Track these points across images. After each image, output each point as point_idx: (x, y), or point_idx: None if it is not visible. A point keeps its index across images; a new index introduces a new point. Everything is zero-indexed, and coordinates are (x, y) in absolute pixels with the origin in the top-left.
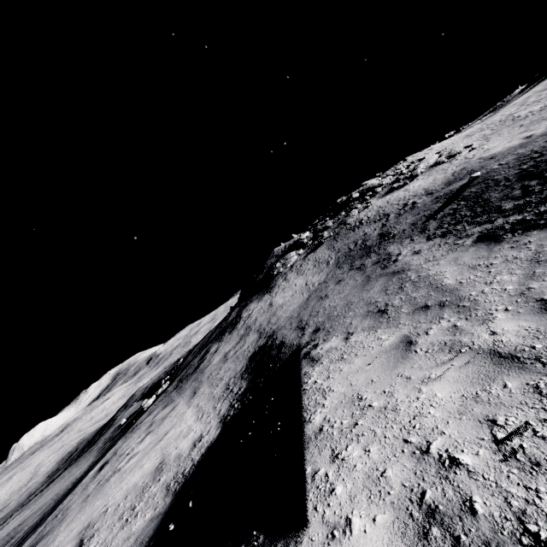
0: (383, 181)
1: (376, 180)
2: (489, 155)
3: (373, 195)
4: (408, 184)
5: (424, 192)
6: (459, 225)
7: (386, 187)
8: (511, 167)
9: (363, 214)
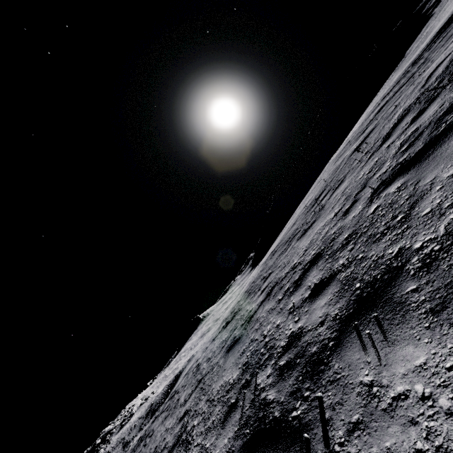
0: (116, 424)
1: (111, 426)
2: (157, 394)
3: (111, 435)
4: (130, 419)
5: (138, 418)
6: (149, 420)
7: (118, 427)
8: (160, 397)
9: (109, 447)
